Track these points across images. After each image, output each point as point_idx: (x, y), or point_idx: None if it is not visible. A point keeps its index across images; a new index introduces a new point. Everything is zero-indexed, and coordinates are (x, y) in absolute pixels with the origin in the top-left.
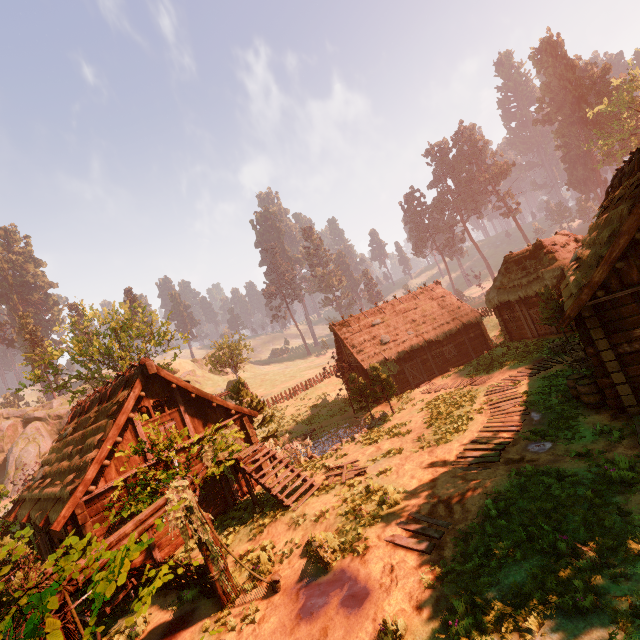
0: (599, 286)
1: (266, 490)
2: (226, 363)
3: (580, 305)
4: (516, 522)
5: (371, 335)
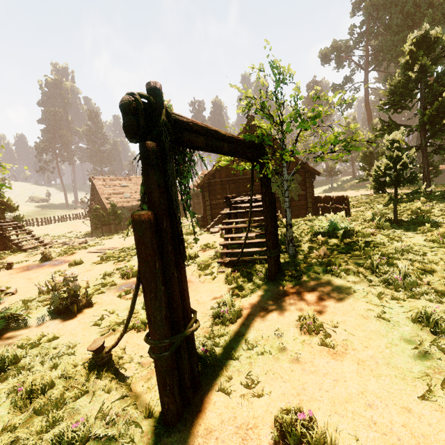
0: (213, 176)
1: (9, 241)
2: None
3: (204, 181)
4: None
5: (118, 191)
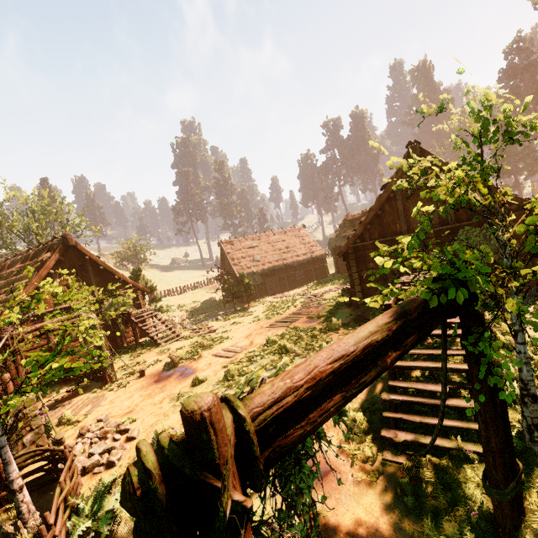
0: (360, 237)
1: (146, 334)
2: (130, 260)
3: (348, 246)
4: (277, 344)
5: (247, 254)
